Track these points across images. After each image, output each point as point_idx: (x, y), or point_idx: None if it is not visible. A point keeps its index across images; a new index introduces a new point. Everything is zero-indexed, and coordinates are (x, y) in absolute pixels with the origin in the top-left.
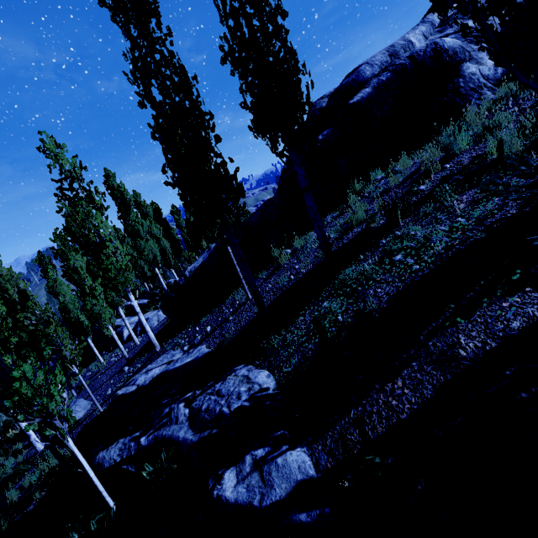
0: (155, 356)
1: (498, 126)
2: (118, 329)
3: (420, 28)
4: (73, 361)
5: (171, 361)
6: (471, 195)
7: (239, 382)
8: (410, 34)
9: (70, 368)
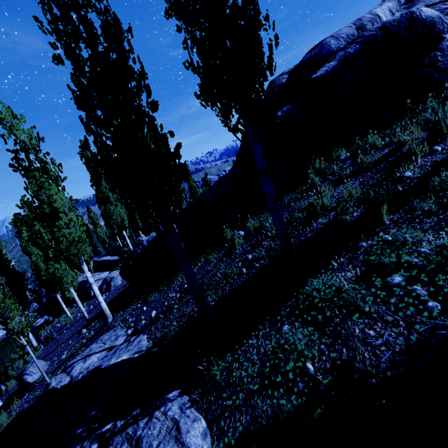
0: (106, 328)
1: None
2: (88, 285)
3: (387, 3)
4: (20, 333)
5: (112, 347)
6: None
7: (166, 432)
8: (377, 8)
9: (17, 340)
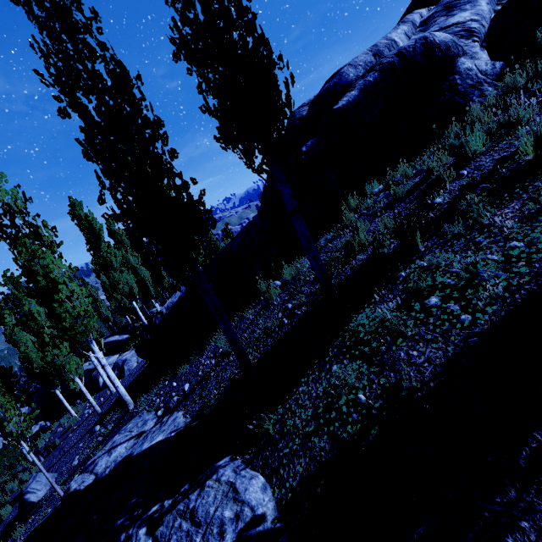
0: (127, 417)
1: (519, 122)
2: (94, 374)
3: (402, 27)
4: (21, 437)
5: (142, 433)
6: (516, 208)
7: (223, 496)
8: (392, 33)
9: (17, 446)
